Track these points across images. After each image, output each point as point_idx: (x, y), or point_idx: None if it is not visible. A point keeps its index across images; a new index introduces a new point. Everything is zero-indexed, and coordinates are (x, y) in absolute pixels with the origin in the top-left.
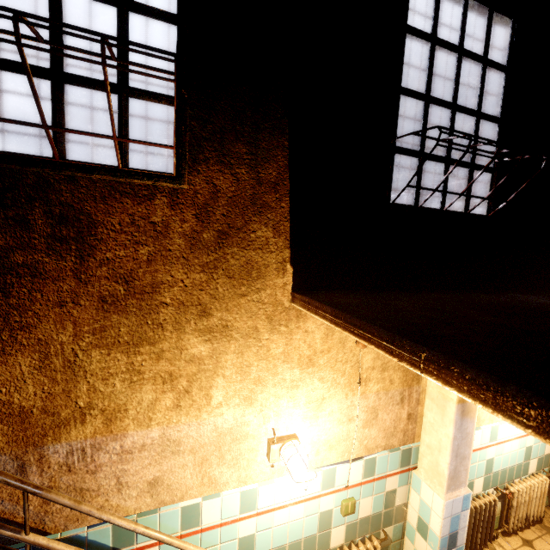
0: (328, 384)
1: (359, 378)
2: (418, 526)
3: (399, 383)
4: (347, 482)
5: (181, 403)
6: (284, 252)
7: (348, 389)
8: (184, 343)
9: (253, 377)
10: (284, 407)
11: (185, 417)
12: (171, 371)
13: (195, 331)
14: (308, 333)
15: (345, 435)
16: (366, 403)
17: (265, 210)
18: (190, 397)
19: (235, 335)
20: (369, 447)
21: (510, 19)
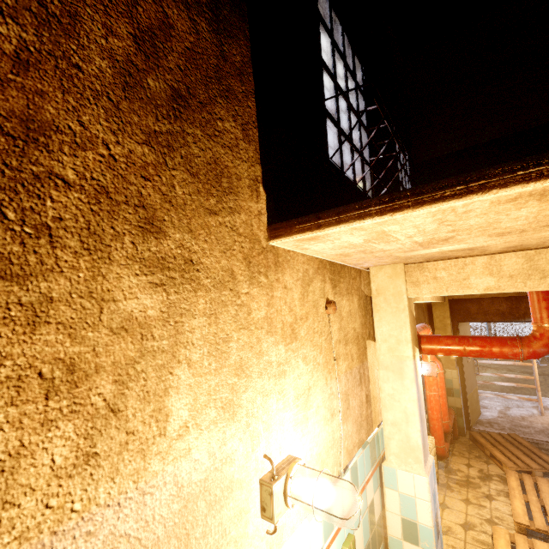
0: (311, 366)
1: (334, 354)
2: (405, 532)
3: (356, 359)
4: (342, 512)
5: (98, 446)
6: (256, 167)
7: (326, 371)
8: (107, 285)
9: (234, 362)
10: (274, 412)
11: (107, 484)
12: (72, 358)
13: (133, 261)
14: (288, 291)
15: (332, 439)
16: (340, 388)
17: (232, 99)
18: (121, 424)
19: (203, 281)
20: (349, 449)
21: (359, 63)
